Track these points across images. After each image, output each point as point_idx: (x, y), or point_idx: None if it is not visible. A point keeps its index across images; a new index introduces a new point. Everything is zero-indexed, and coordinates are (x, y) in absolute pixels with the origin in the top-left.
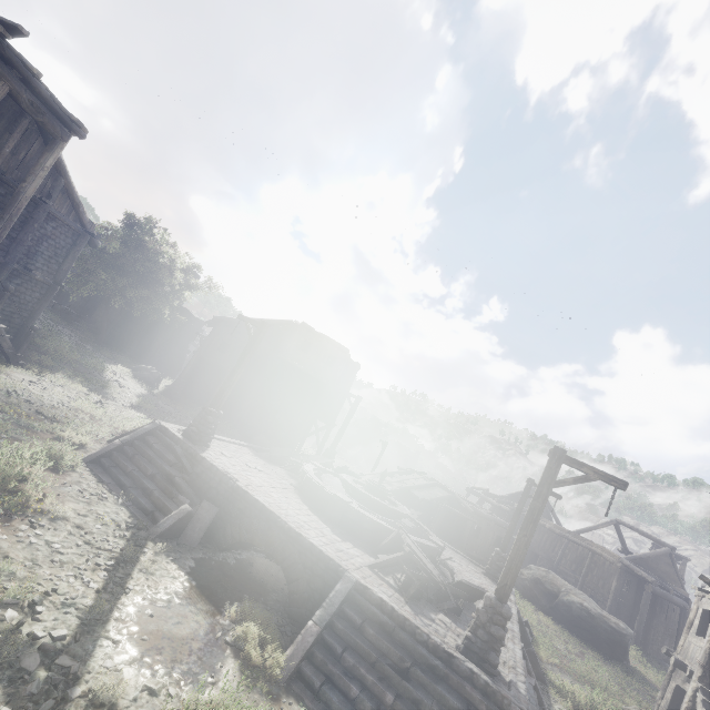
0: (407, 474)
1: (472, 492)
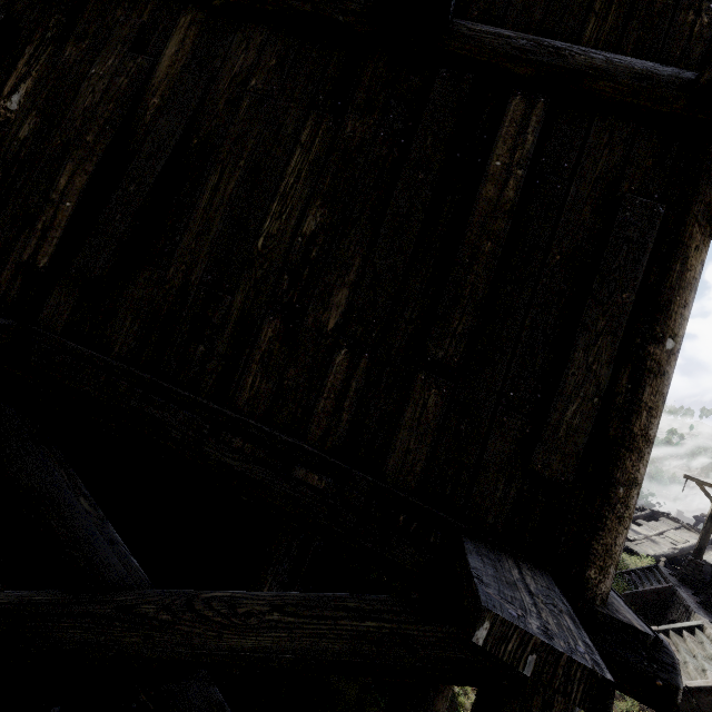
0: (648, 517)
1: (702, 520)
